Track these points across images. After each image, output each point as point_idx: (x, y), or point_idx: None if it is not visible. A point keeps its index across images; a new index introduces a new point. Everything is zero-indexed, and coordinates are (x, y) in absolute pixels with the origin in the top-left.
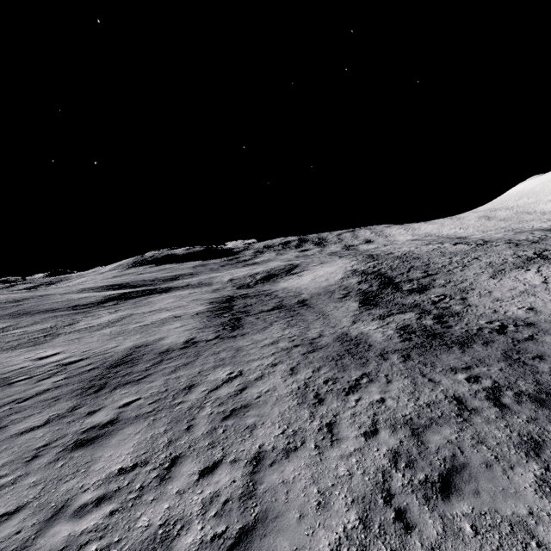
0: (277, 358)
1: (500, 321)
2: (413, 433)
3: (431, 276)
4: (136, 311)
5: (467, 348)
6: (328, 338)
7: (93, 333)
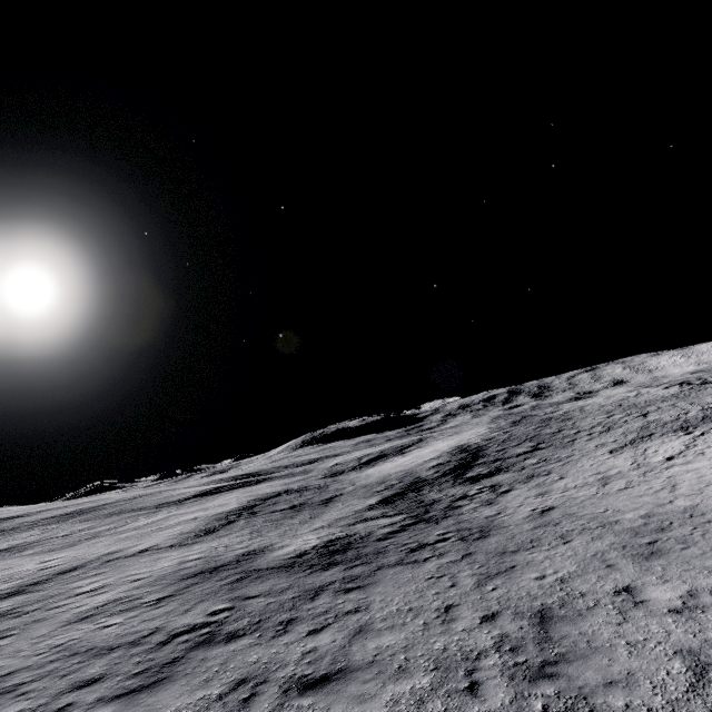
0: (155, 573)
1: (460, 531)
2: (54, 659)
3: (532, 452)
4: (185, 510)
5: (320, 571)
6: (241, 551)
7: (114, 537)
